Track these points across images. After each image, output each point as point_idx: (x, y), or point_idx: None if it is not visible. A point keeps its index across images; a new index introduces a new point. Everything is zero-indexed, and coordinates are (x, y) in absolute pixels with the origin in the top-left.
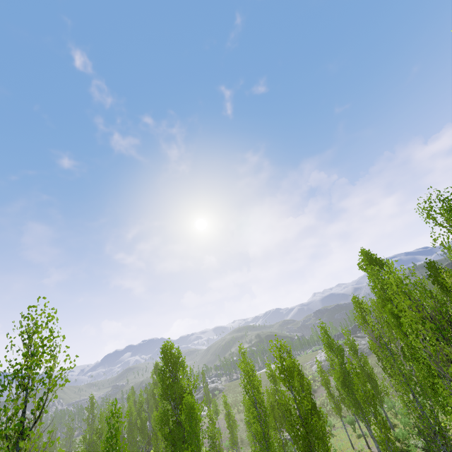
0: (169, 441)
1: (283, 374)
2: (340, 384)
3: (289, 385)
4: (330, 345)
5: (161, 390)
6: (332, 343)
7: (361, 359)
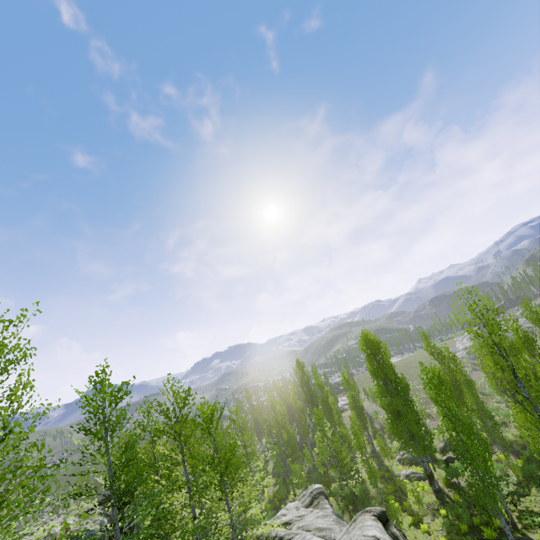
0: (394, 408)
1: (526, 343)
2: None
3: (532, 353)
4: (537, 321)
5: (370, 370)
6: None
7: None
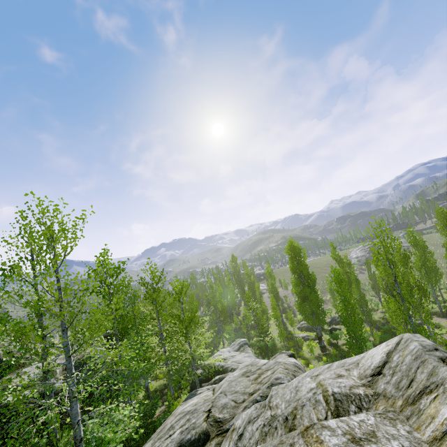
0: (304, 294)
1: (403, 259)
2: (418, 268)
3: (406, 265)
4: (414, 243)
5: (291, 268)
6: (417, 242)
7: (429, 254)
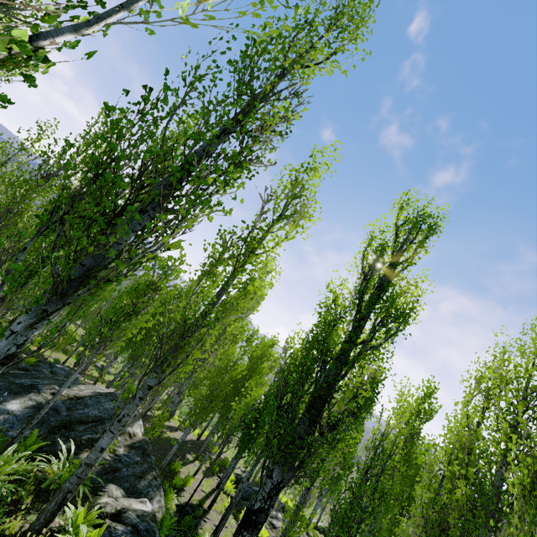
0: None
1: None
2: None
3: None
4: None
5: None
6: None
7: None
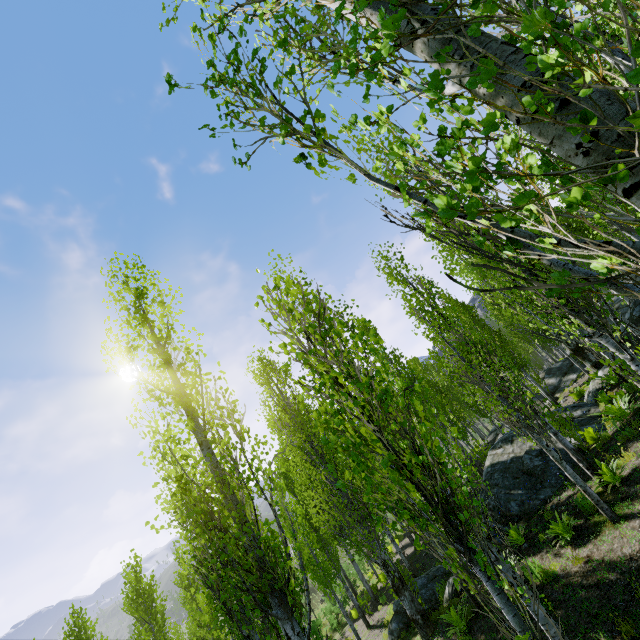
0: None
1: (135, 603)
2: None
3: (145, 616)
4: None
5: None
6: None
7: None
